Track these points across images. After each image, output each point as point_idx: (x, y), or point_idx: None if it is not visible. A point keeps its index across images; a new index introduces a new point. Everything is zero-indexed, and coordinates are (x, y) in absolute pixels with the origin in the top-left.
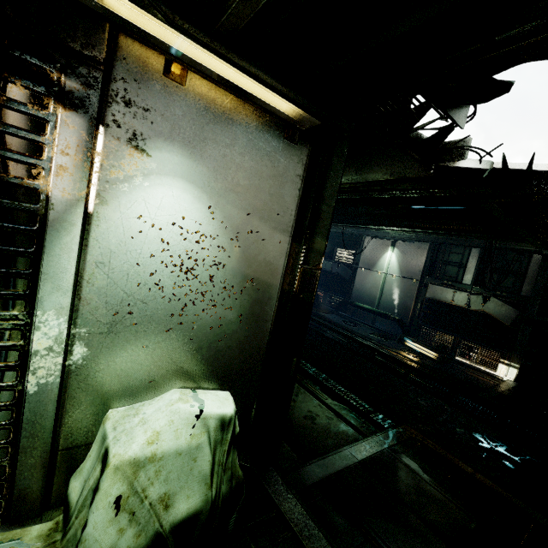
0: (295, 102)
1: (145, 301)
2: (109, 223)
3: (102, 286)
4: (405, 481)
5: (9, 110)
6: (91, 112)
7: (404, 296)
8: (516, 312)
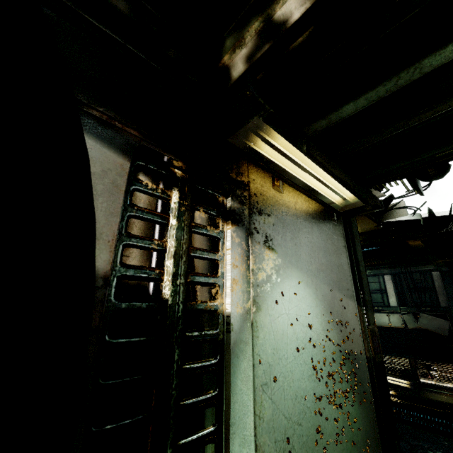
0: (355, 193)
1: (299, 422)
2: (263, 331)
3: (269, 417)
4: None
5: (196, 234)
6: (245, 224)
7: None
8: (446, 322)
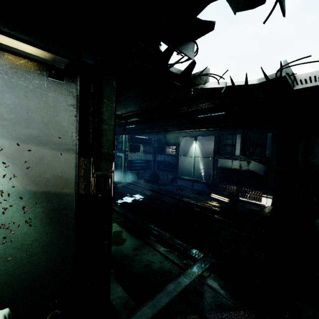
0: (28, 42)
1: None
2: None
3: None
4: (209, 300)
5: None
6: None
7: (206, 168)
8: (265, 166)
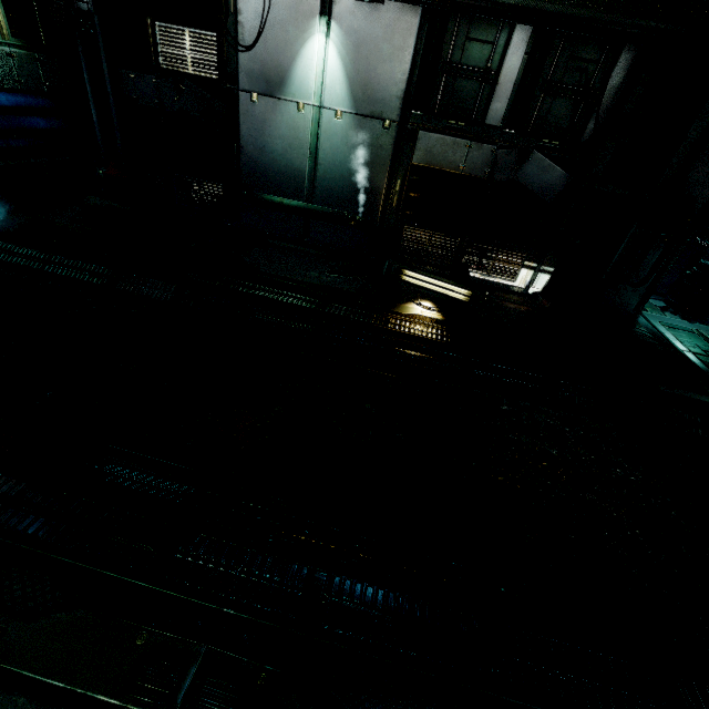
0: None
1: None
2: None
3: None
4: None
5: None
6: None
7: (367, 166)
8: (567, 178)
